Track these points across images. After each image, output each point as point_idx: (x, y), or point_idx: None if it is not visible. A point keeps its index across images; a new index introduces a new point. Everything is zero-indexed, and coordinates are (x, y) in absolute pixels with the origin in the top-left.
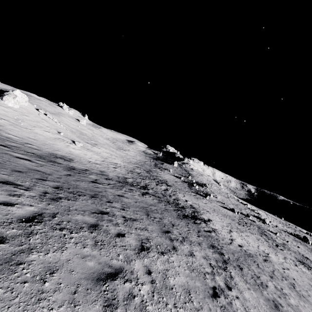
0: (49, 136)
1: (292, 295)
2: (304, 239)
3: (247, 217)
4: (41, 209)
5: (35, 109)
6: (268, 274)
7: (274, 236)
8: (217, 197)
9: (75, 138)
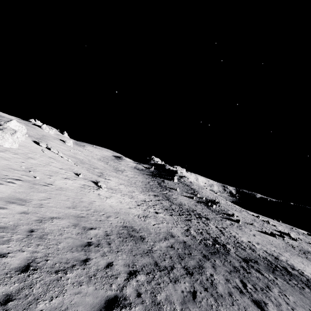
0: (74, 186)
1: None
2: None
3: (283, 238)
4: None
5: (33, 142)
6: None
7: None
8: (239, 216)
9: (90, 175)
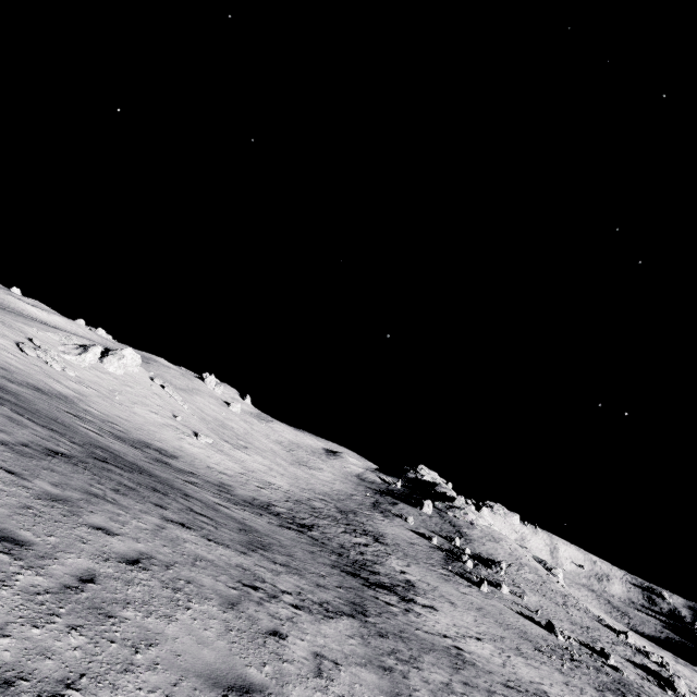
0: (156, 419)
1: None
2: None
3: (602, 658)
4: (75, 455)
5: (149, 378)
6: (466, 680)
7: None
8: (523, 596)
9: (203, 429)
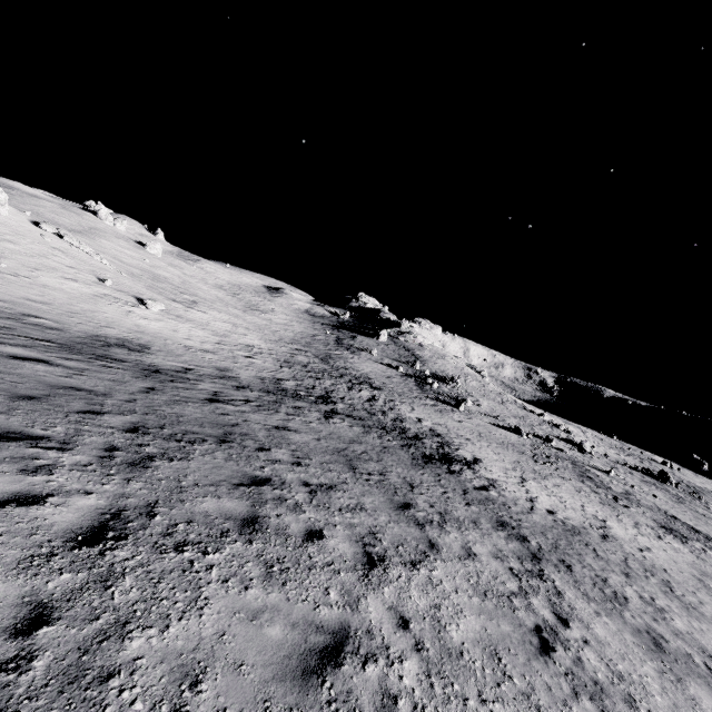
0: (80, 291)
1: (673, 609)
2: (662, 477)
3: (548, 443)
4: (113, 498)
5: (31, 223)
6: (619, 569)
7: (606, 478)
8: (481, 405)
9: (143, 291)
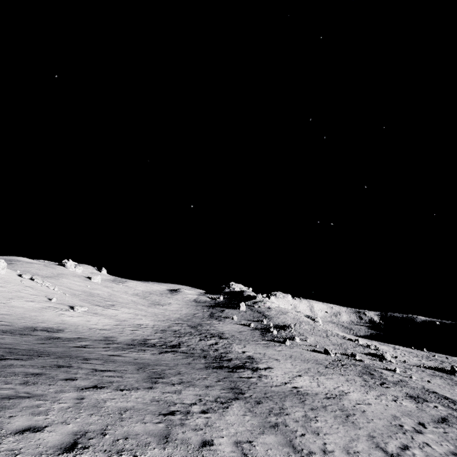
0: (34, 306)
1: (329, 421)
2: (450, 370)
3: (353, 357)
4: None
5: (17, 275)
6: (311, 407)
7: (390, 374)
8: (307, 339)
9: (76, 302)
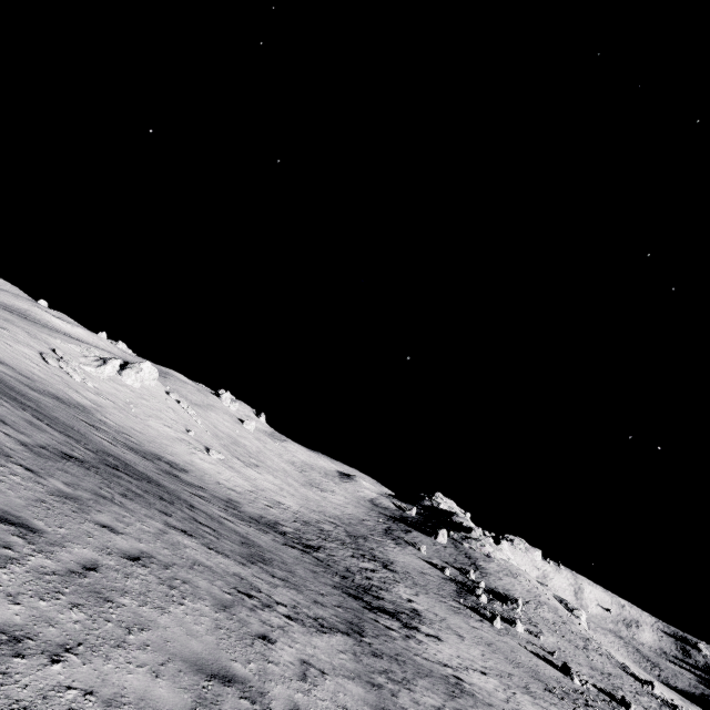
0: (169, 433)
1: None
2: None
3: (622, 707)
4: (88, 460)
5: (165, 392)
6: (460, 708)
7: None
8: (539, 636)
9: (215, 445)
